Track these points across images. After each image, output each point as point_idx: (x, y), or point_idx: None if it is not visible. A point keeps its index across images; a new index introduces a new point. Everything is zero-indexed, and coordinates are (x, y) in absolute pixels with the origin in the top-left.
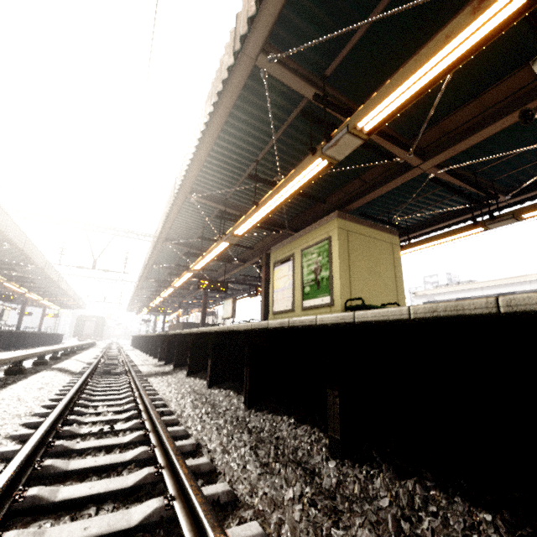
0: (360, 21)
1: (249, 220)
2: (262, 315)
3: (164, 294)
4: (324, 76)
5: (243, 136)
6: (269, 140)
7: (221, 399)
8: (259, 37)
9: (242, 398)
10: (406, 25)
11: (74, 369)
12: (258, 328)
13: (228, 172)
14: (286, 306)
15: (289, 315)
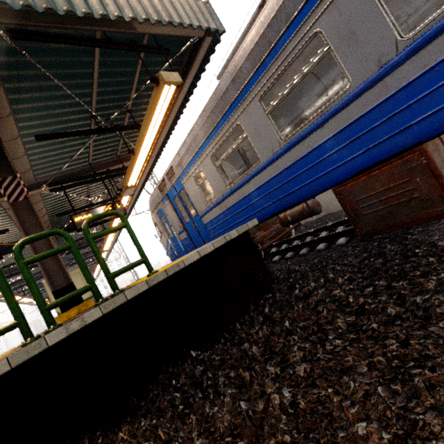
0: None
1: None
2: None
3: None
4: None
5: None
6: None
7: None
8: None
9: None
10: None
11: None
12: None
13: None
14: None
15: None
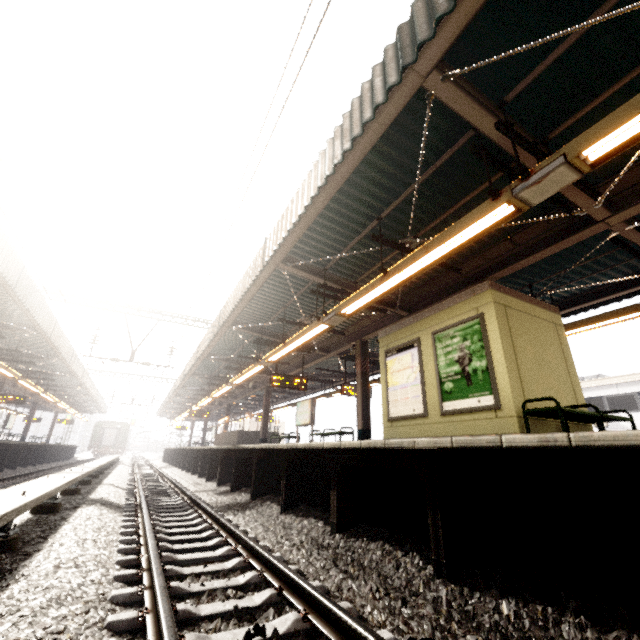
0: (570, 27)
1: (369, 293)
2: (359, 421)
3: (217, 393)
4: (503, 102)
5: (369, 186)
6: (402, 191)
7: (378, 560)
8: (440, 46)
9: (418, 558)
10: (632, 31)
11: (117, 501)
12: (471, 446)
13: (336, 234)
14: (413, 410)
15: (418, 421)
